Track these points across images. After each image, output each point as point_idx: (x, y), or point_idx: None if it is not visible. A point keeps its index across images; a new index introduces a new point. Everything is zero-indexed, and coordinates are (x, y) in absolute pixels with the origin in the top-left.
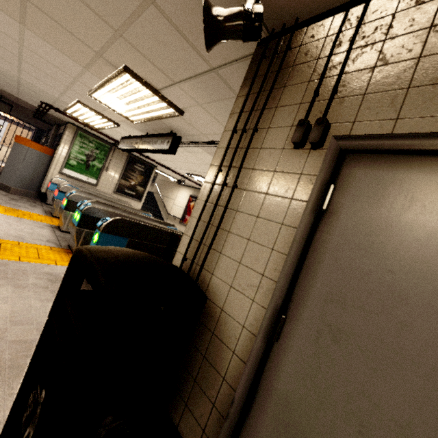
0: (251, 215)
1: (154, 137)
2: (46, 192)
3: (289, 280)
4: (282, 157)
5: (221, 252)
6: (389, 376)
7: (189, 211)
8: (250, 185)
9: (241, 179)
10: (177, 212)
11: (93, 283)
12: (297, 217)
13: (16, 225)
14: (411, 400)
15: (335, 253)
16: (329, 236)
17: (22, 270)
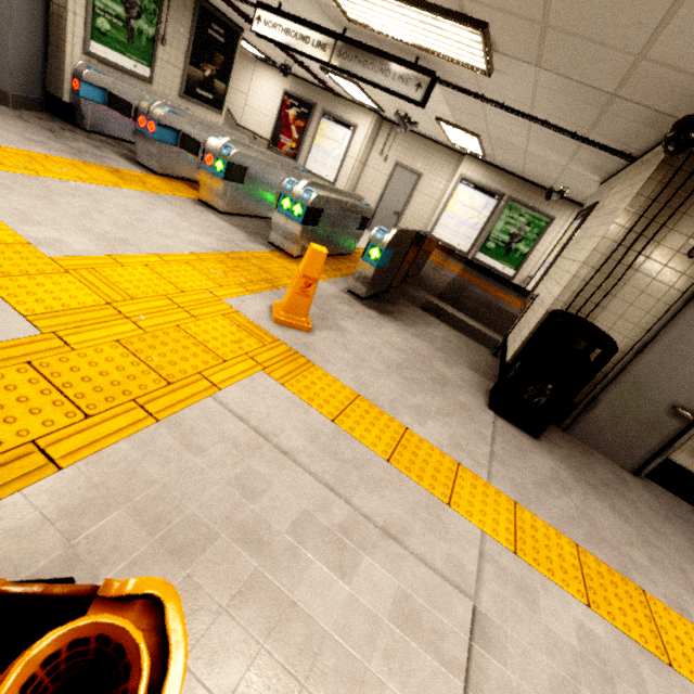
0: (637, 290)
1: (378, 57)
2: (79, 104)
3: (657, 331)
4: (675, 258)
5: (604, 308)
6: (689, 365)
7: (286, 128)
8: (641, 269)
9: (634, 262)
10: (259, 125)
11: (603, 345)
12: (670, 299)
13: (186, 215)
14: (693, 371)
15: (686, 322)
16: (687, 314)
17: (319, 297)
